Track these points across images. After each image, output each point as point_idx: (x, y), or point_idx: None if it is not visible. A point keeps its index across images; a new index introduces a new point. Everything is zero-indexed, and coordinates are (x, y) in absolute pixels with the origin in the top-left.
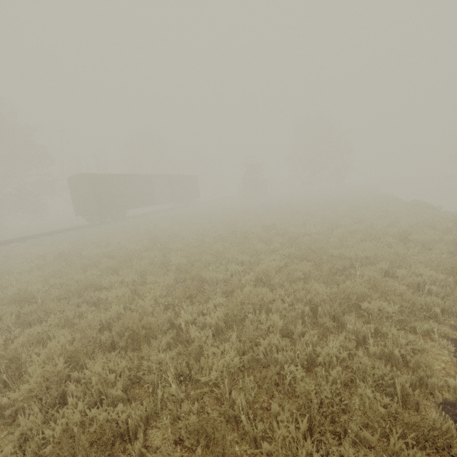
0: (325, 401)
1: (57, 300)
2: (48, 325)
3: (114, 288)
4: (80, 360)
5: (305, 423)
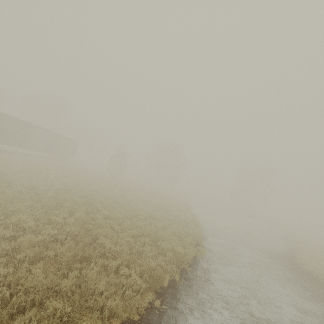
0: None
1: None
2: None
3: None
4: None
5: None
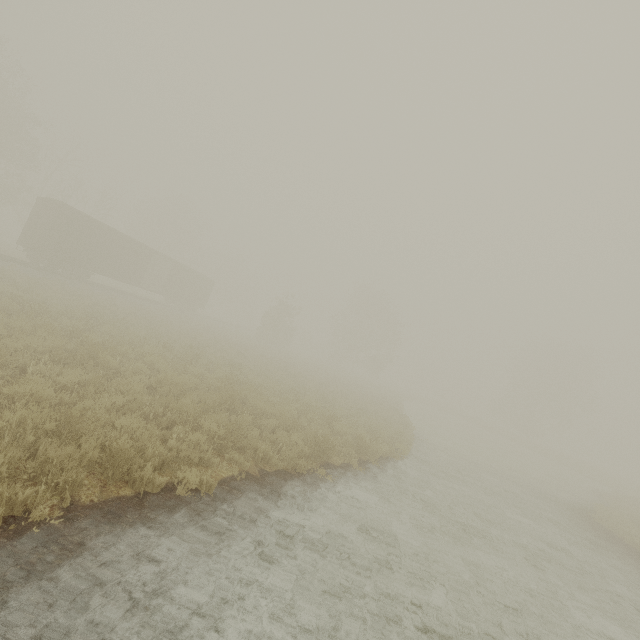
0: (83, 430)
1: None
2: None
3: None
4: None
5: (52, 426)
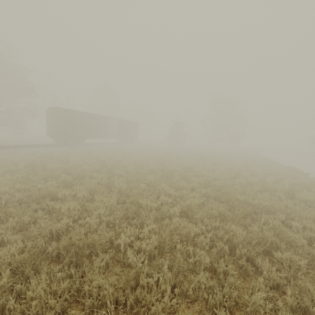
0: None
1: (19, 203)
2: (5, 228)
3: (67, 201)
4: (25, 270)
5: None
